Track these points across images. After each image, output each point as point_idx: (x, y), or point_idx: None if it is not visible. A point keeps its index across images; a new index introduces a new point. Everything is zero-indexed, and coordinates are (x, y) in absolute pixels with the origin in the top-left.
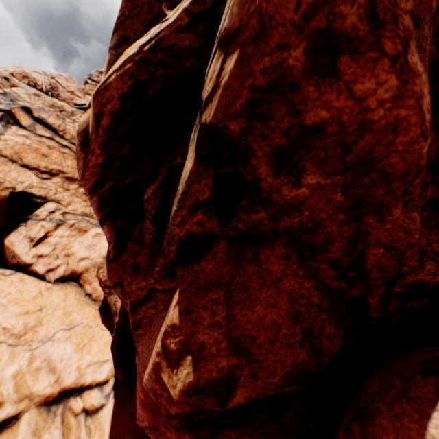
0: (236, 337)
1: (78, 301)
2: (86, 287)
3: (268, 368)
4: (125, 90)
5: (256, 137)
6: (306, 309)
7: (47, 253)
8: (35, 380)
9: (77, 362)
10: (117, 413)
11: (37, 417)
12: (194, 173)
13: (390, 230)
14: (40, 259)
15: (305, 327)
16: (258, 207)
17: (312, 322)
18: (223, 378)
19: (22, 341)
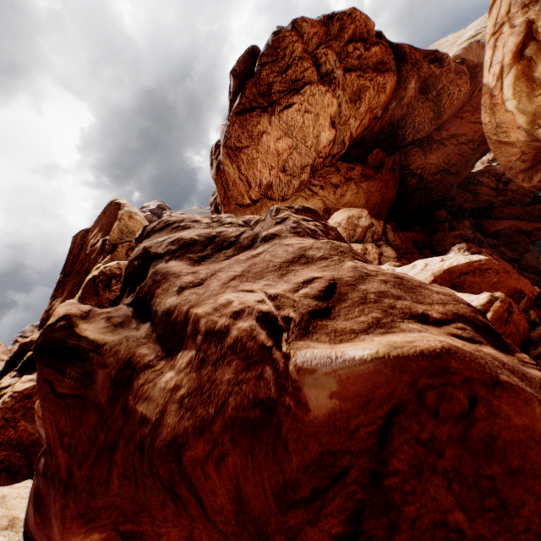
0: None
1: None
2: None
3: None
4: None
5: None
6: None
7: None
8: None
9: None
10: None
11: None
12: None
13: None
14: None
15: None
16: None
17: None
18: None
19: None
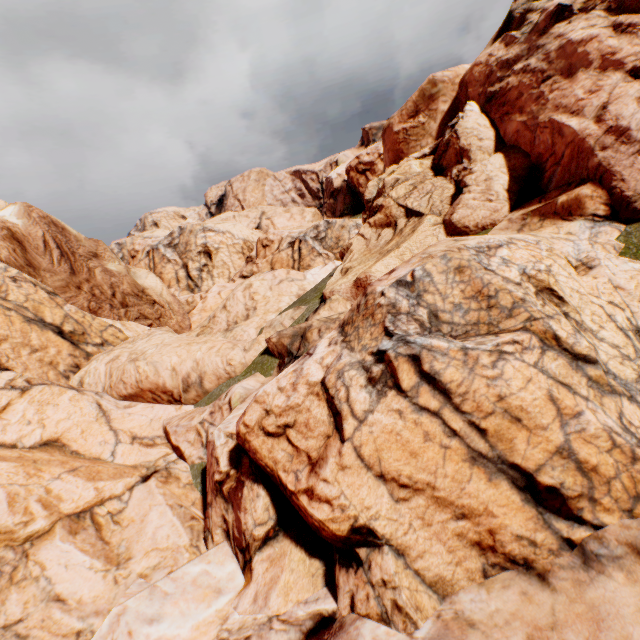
0: None
1: None
2: None
3: None
4: None
5: None
6: None
7: None
8: None
9: None
10: None
11: None
12: None
13: None
14: None
15: None
16: None
17: None
18: None
19: None
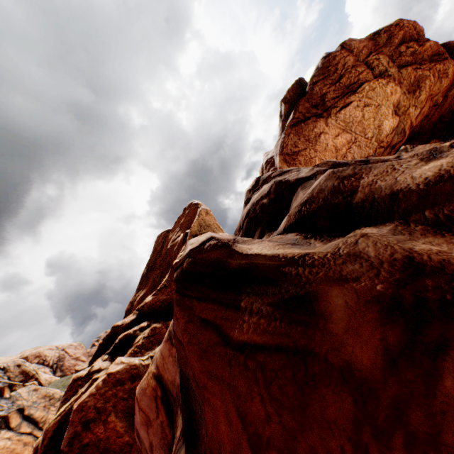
0: None
1: None
2: None
3: None
4: (56, 426)
5: (71, 451)
6: None
7: None
8: None
9: None
10: None
11: None
12: None
13: None
14: None
15: None
16: None
17: None
18: None
19: None
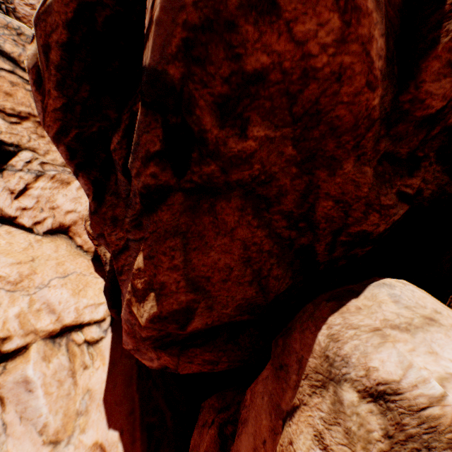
0: (193, 277)
1: (70, 252)
2: (76, 240)
3: (222, 301)
4: (70, 15)
5: (196, 84)
6: (258, 254)
7: (31, 206)
8: (37, 319)
9: (74, 305)
10: (115, 343)
11: (44, 347)
12: (142, 122)
13: (340, 183)
14: (24, 212)
15: (255, 270)
16: (208, 160)
17: (262, 266)
18: (182, 310)
19: (20, 288)
